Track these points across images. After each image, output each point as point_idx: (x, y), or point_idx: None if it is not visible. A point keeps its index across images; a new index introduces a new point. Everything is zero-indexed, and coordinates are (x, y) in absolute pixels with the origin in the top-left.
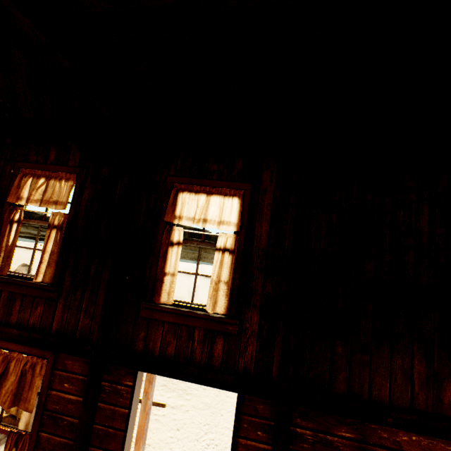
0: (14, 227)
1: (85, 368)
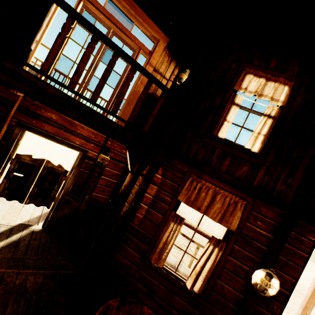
0: (234, 108)
1: (276, 217)
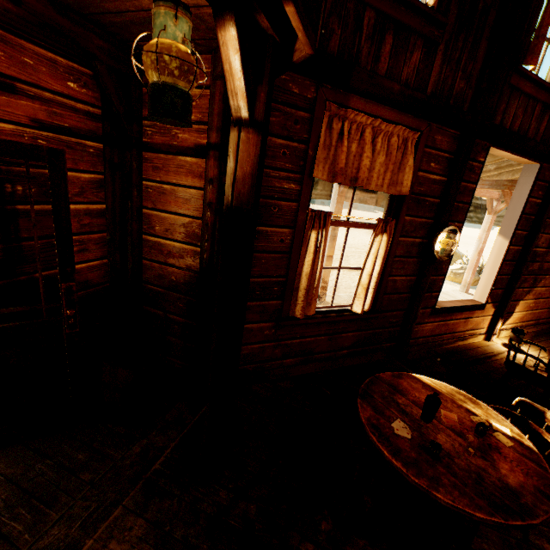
0: None
1: (451, 145)
